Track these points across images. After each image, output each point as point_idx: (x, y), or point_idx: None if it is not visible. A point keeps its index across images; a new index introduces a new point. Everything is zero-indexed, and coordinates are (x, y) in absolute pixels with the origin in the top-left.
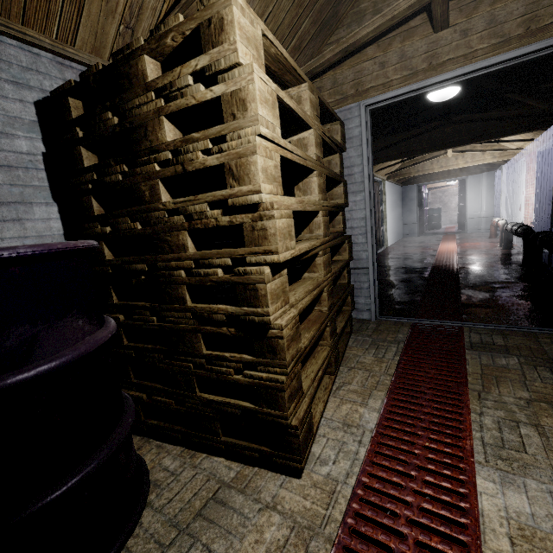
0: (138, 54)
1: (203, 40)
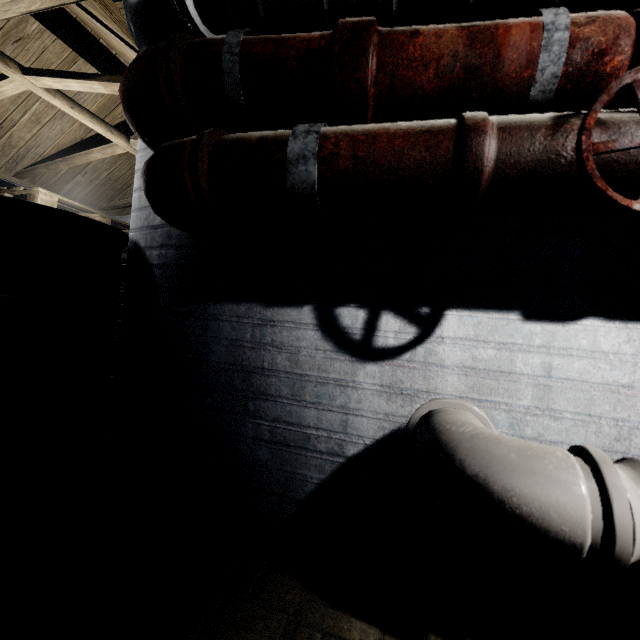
0: (3, 192)
1: (28, 199)
